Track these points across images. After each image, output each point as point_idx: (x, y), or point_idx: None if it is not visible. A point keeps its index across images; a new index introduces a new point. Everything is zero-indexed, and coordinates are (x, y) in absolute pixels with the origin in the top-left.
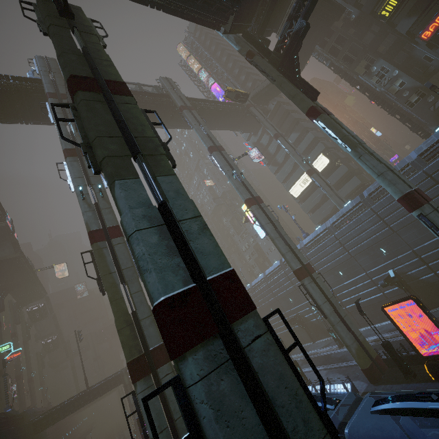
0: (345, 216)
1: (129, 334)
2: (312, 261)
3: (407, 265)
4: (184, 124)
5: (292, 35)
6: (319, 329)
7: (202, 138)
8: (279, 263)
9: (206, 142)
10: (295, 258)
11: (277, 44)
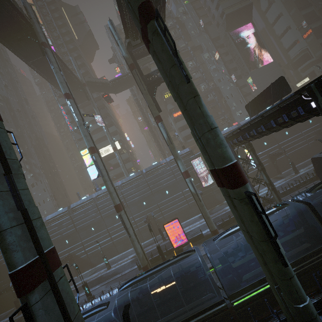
0: (131, 180)
1: (21, 234)
2: (99, 208)
3: (153, 211)
4: (24, 54)
5: (158, 77)
6: (86, 263)
7: (62, 82)
8: (67, 208)
9: (65, 87)
10: (117, 196)
11: (148, 74)
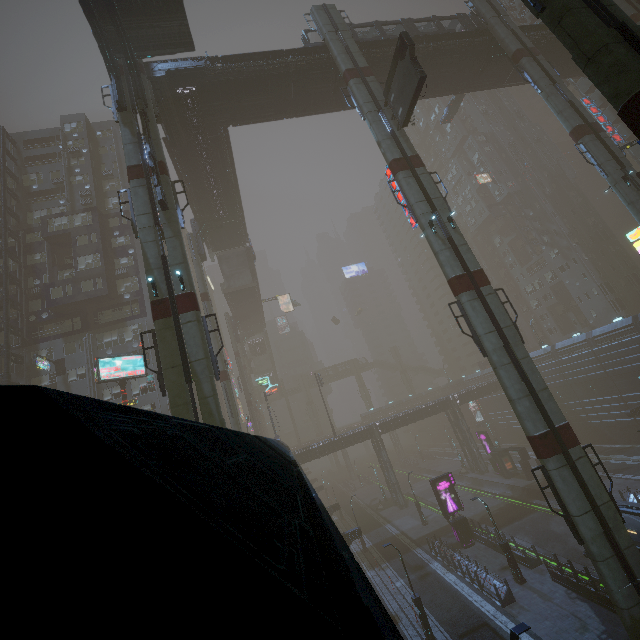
0: None
1: (529, 406)
2: None
3: None
4: (493, 81)
5: None
6: None
7: (561, 111)
8: (631, 321)
9: (568, 118)
10: None
11: None
